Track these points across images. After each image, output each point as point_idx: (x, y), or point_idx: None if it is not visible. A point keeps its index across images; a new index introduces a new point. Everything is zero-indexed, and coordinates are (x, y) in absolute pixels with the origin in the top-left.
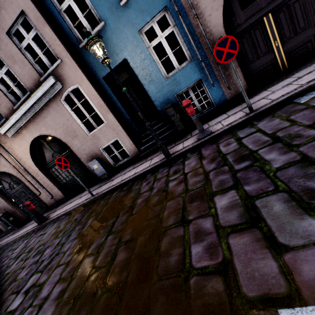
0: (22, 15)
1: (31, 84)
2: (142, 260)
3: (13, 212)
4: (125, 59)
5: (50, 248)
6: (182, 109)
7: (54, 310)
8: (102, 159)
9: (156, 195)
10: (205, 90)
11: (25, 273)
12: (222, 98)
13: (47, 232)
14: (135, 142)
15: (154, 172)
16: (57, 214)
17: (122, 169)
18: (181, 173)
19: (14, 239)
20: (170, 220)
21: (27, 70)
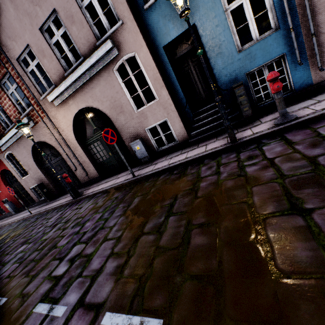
0: None
1: (86, 49)
2: (239, 249)
3: (47, 184)
4: (193, 25)
5: (91, 221)
6: (250, 91)
7: (113, 286)
8: (145, 141)
9: (228, 179)
10: (286, 70)
11: (66, 242)
12: (306, 81)
13: (84, 206)
14: (185, 126)
15: (215, 157)
16: (92, 191)
17: (165, 154)
18: (261, 158)
19: (47, 210)
20: (268, 207)
21: (84, 33)
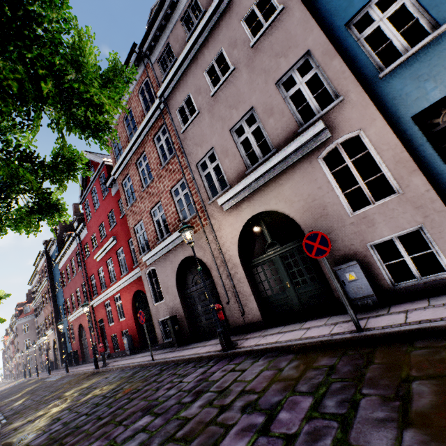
0: (303, 57)
1: (281, 139)
2: None
3: (181, 319)
4: None
5: (292, 410)
6: None
7: None
8: (366, 266)
9: None
10: None
11: None
12: None
13: (249, 369)
14: None
15: None
16: (256, 343)
17: (415, 297)
18: None
19: (176, 359)
20: None
21: (283, 122)
